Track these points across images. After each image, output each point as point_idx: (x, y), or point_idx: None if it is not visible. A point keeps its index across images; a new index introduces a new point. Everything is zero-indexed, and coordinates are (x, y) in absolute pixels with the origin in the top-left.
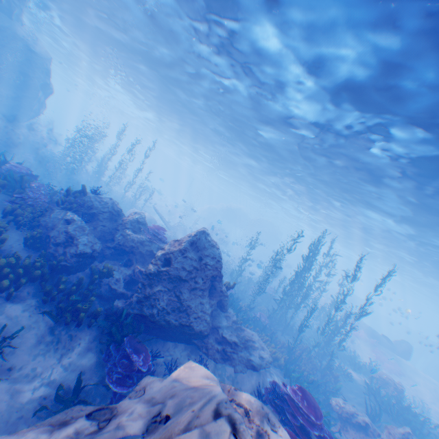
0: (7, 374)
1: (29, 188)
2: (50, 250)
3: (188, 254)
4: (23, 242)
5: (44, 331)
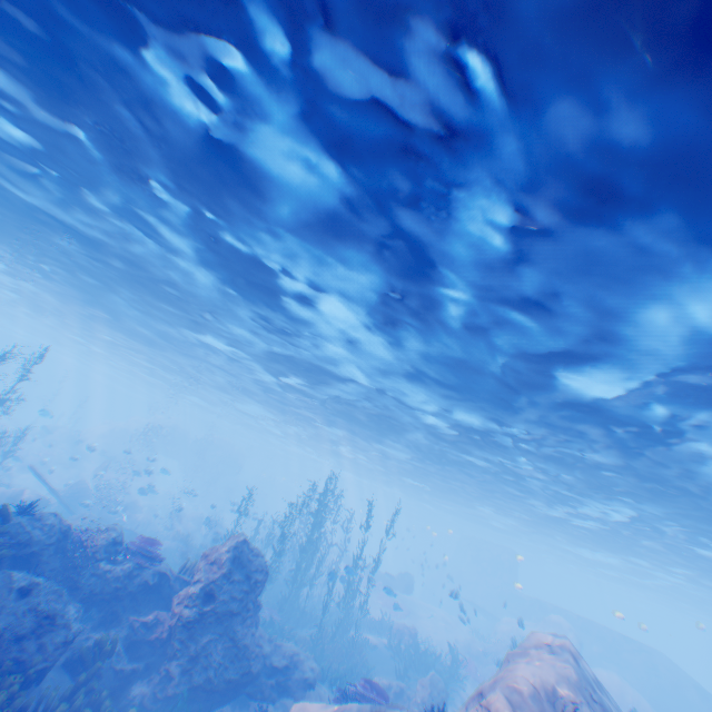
0: None
1: None
2: (10, 655)
3: (237, 577)
4: None
5: None
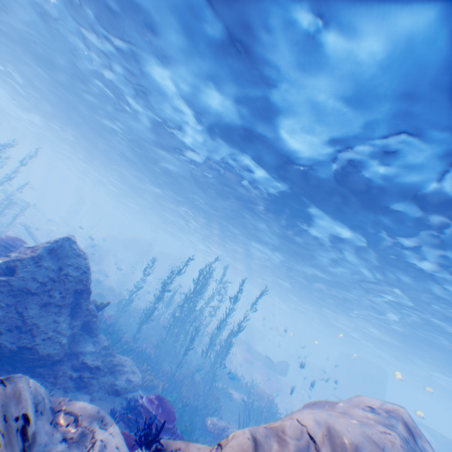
0: None
1: None
2: None
3: (45, 263)
4: None
5: None
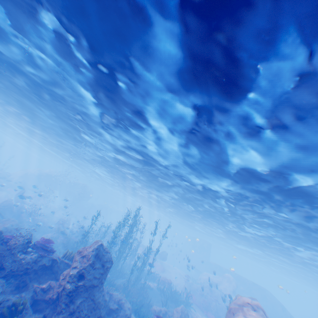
0: None
1: None
2: None
3: (97, 265)
4: None
5: None
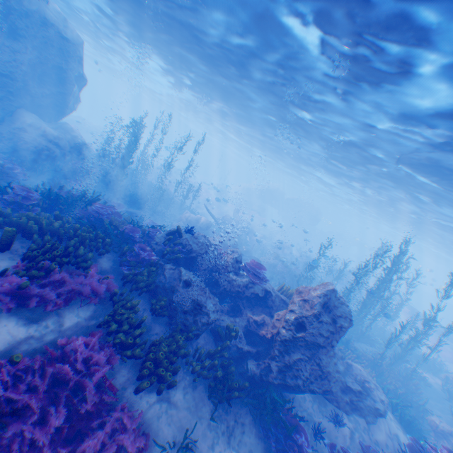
0: None
1: (137, 246)
2: (180, 320)
3: (323, 319)
4: (148, 309)
5: (207, 416)
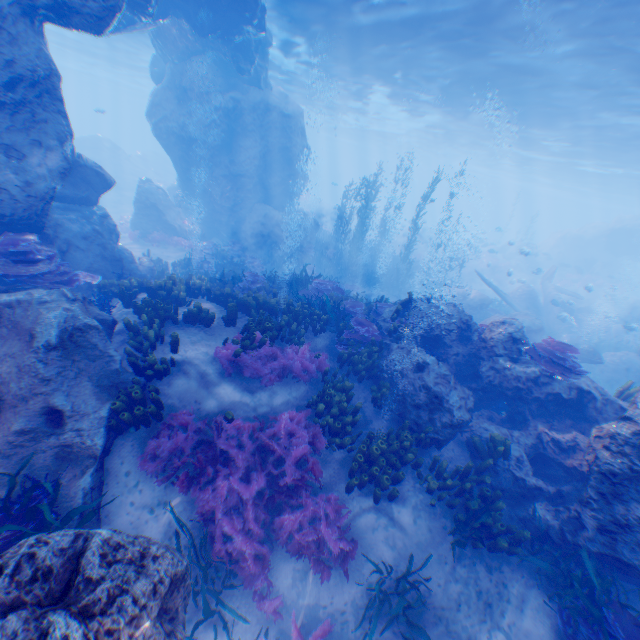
0: (434, 631)
1: (353, 320)
2: (408, 415)
3: None
4: (369, 399)
5: (450, 558)
